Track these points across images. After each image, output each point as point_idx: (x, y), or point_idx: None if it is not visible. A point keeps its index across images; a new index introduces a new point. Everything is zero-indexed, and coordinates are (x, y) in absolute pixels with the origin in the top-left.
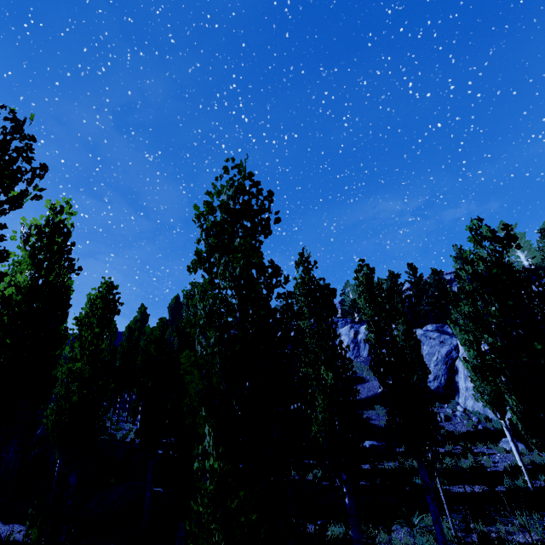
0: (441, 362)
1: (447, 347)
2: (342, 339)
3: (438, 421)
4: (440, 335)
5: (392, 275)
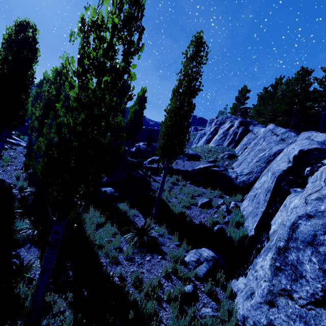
0: (264, 159)
1: (282, 146)
2: (220, 130)
3: (197, 204)
4: (287, 131)
5: (302, 72)
